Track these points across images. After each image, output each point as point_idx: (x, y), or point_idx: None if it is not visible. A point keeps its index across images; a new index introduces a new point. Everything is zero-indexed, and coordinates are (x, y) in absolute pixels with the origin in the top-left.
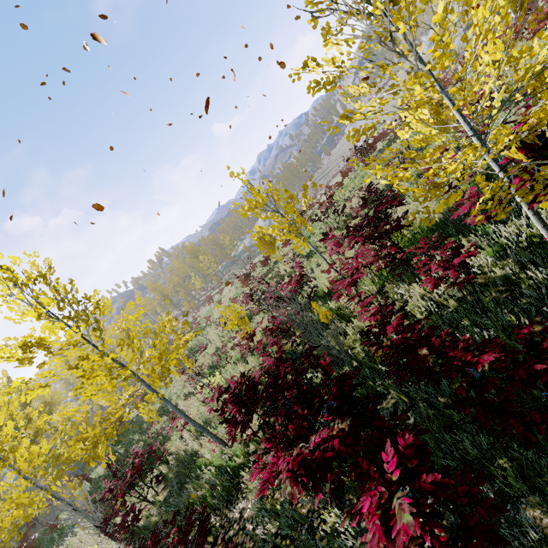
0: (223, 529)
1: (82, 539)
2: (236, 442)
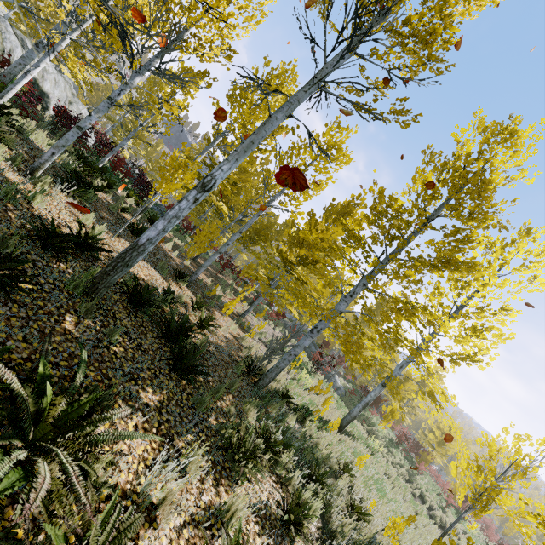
0: None
1: None
2: None
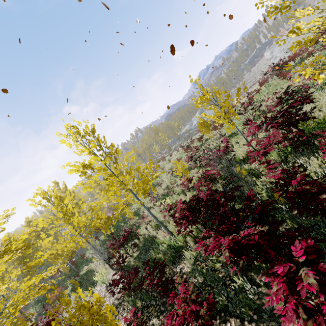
0: (170, 275)
1: (97, 264)
2: (179, 234)
